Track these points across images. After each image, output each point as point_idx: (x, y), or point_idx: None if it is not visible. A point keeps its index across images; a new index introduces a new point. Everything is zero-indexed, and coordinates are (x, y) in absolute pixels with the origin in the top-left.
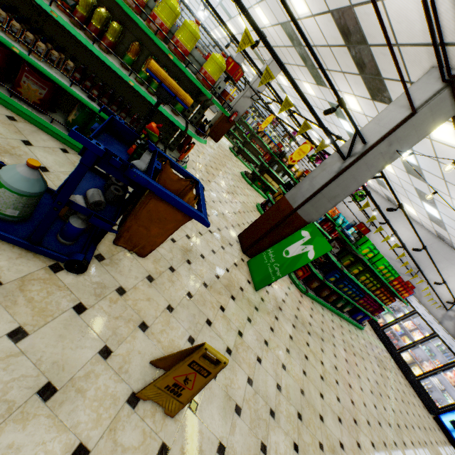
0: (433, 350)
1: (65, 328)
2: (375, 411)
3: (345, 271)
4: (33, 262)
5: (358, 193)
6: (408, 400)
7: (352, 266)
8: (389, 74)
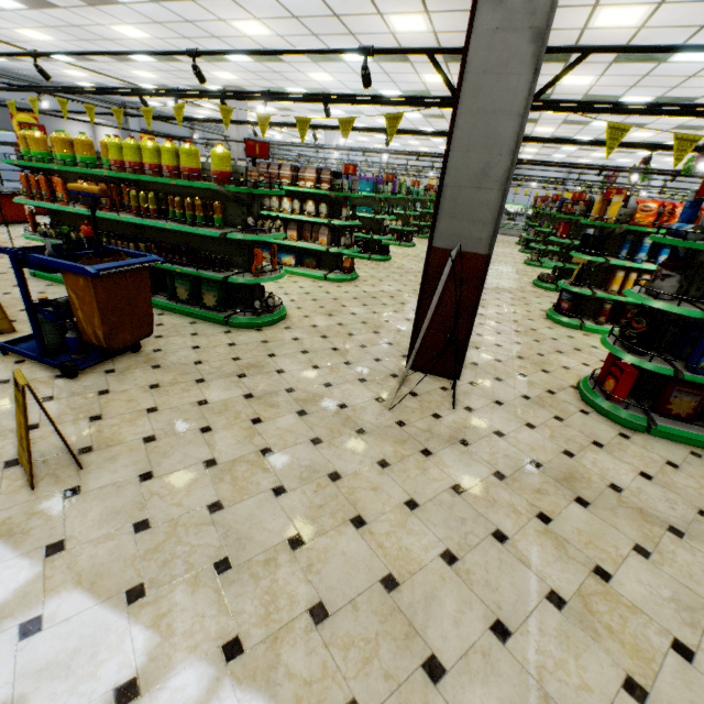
0: None
1: None
2: None
3: None
4: (46, 373)
5: None
6: None
7: None
8: None
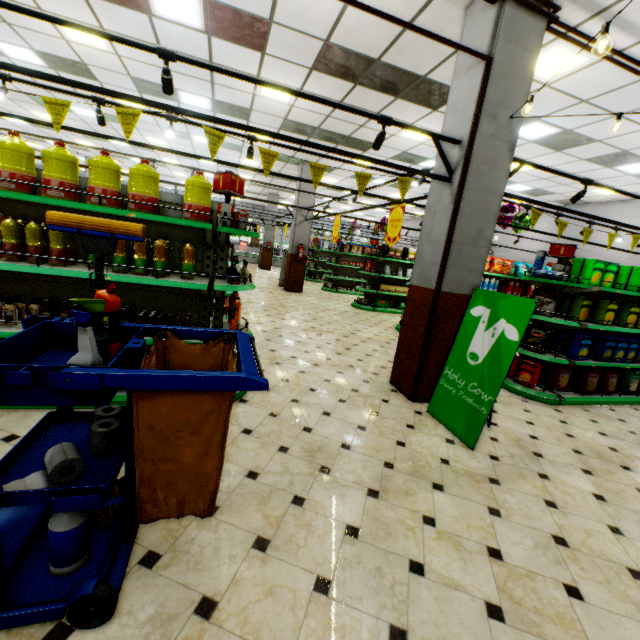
0: None
1: None
2: None
3: (591, 326)
4: None
5: (516, 221)
6: None
7: (595, 312)
8: (427, 65)
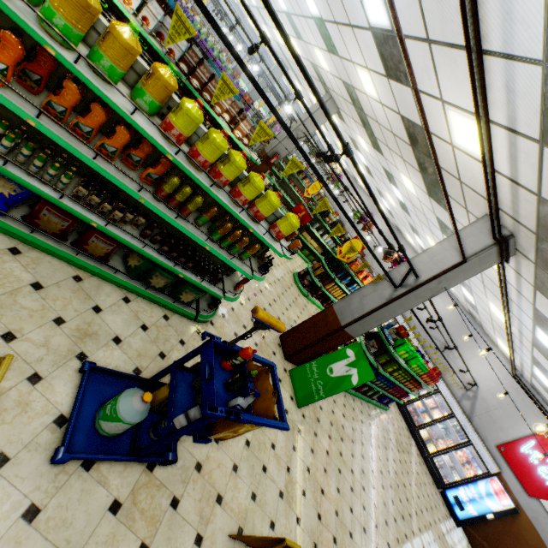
0: (449, 428)
1: (169, 529)
2: (393, 508)
3: (380, 370)
4: (135, 468)
5: None
6: (420, 481)
7: (387, 364)
8: (449, 192)
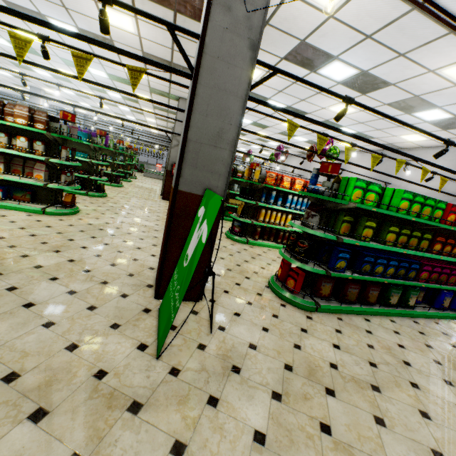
0: None
1: None
2: None
3: (347, 241)
4: None
5: (328, 152)
6: None
7: (356, 228)
8: None
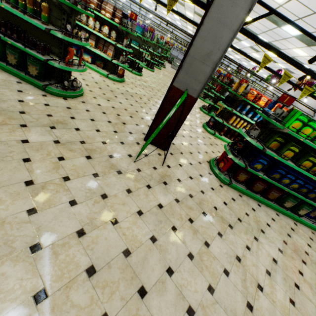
0: None
1: None
2: None
3: (269, 153)
4: None
5: (314, 87)
6: None
7: (282, 148)
8: None
